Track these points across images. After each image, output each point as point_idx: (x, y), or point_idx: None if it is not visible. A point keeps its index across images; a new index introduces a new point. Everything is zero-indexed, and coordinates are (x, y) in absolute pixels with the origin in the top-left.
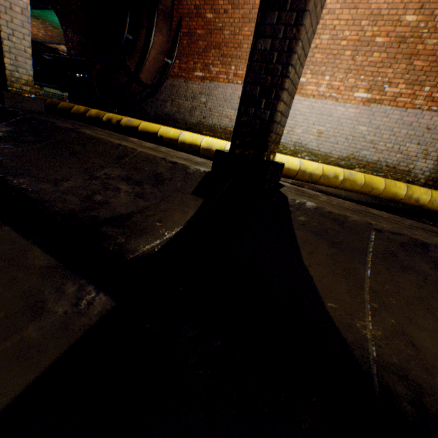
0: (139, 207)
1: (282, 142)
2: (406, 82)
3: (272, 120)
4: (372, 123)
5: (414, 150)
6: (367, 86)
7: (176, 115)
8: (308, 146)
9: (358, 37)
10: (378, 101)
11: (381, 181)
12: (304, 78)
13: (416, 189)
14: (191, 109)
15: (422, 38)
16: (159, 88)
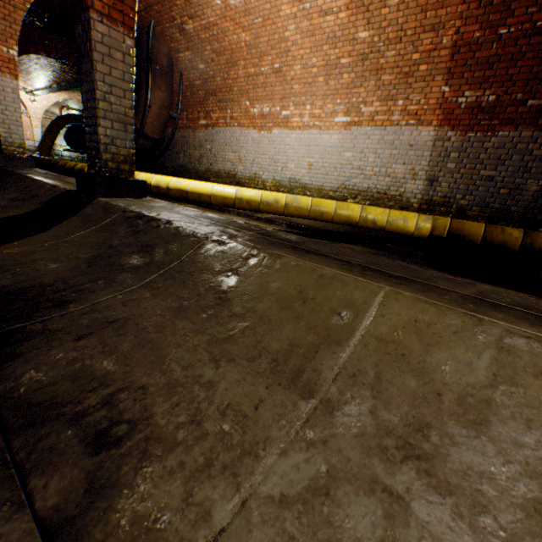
0: None
1: (278, 179)
2: (379, 99)
3: (99, 142)
4: (356, 147)
5: (401, 172)
6: (345, 109)
7: (188, 165)
8: (301, 181)
9: (325, 62)
10: (358, 123)
11: (332, 204)
12: (288, 111)
13: (372, 210)
14: (200, 157)
15: (381, 52)
16: (169, 141)
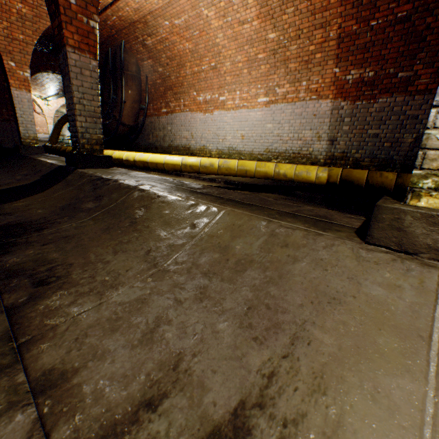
0: (10, 182)
1: (220, 149)
2: (288, 82)
3: (77, 132)
4: (275, 120)
5: (309, 136)
6: (265, 92)
7: (156, 143)
8: (237, 149)
9: (247, 58)
10: (275, 101)
11: (253, 164)
12: (224, 97)
13: (283, 166)
14: (164, 136)
15: (286, 47)
16: (141, 126)
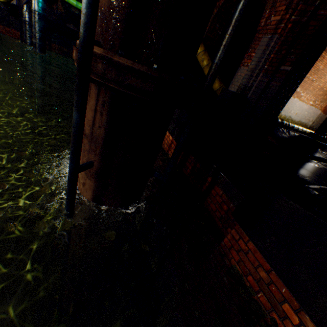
0: None
1: (286, 115)
2: (320, 101)
3: None
4: (308, 111)
5: (311, 119)
6: (313, 100)
7: None
8: (291, 117)
9: (322, 86)
10: (312, 105)
11: None
12: (303, 94)
13: None
14: None
15: None
16: None
